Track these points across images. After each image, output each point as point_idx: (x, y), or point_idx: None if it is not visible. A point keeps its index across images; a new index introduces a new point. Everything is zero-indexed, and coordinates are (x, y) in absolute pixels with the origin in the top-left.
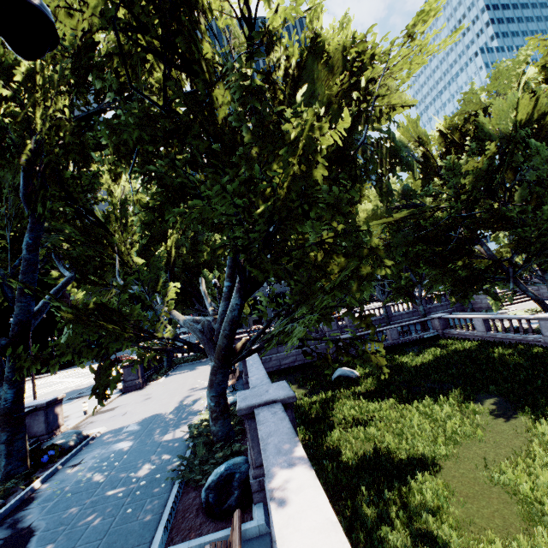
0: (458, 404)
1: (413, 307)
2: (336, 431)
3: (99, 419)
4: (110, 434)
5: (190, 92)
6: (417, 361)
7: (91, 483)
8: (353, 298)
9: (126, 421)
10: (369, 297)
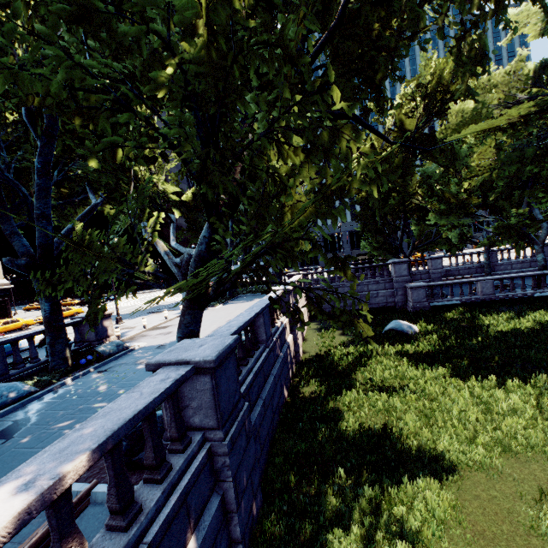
0: (538, 397)
1: (534, 255)
2: (353, 391)
3: (151, 334)
4: (144, 349)
5: None
6: (505, 327)
7: (94, 391)
8: (442, 239)
9: (163, 340)
10: (466, 239)
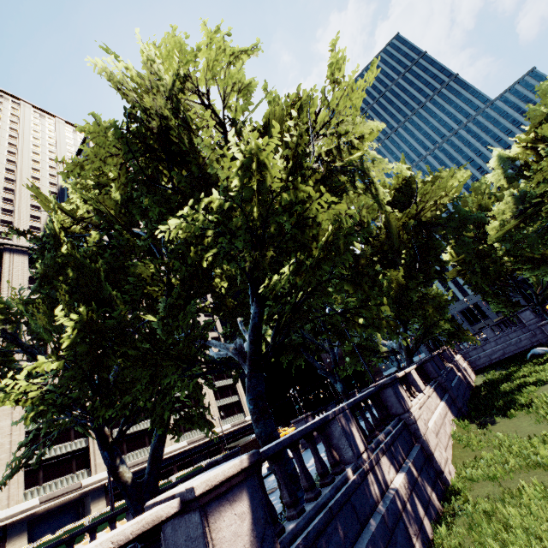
0: None
1: None
2: (504, 384)
3: None
4: None
5: (353, 266)
6: None
7: None
8: None
9: None
10: None
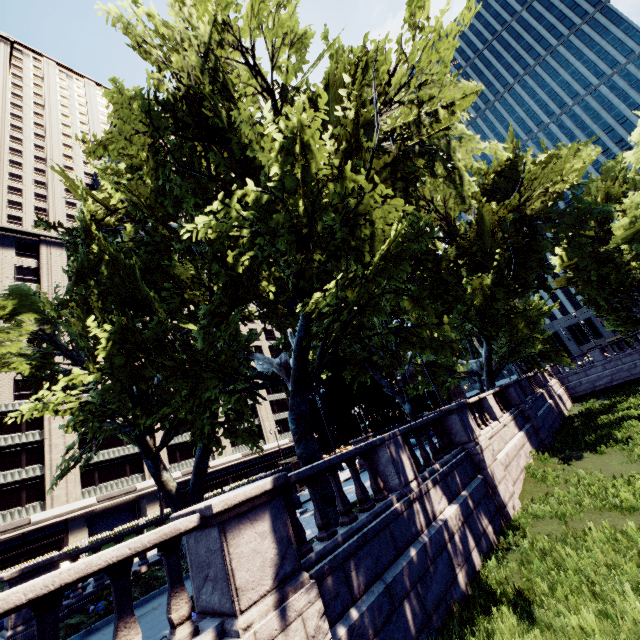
0: None
1: None
2: (603, 416)
3: None
4: None
5: (432, 270)
6: None
7: None
8: None
9: None
10: None
